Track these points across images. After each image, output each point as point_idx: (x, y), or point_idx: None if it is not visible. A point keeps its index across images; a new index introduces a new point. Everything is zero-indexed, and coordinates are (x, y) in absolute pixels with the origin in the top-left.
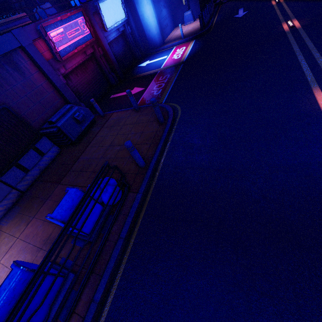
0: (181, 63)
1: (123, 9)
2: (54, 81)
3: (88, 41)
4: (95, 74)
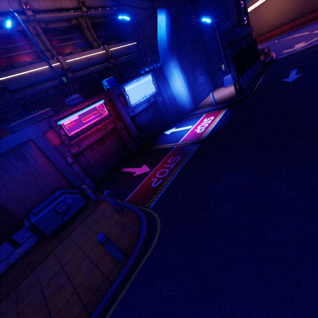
0: (199, 142)
1: (153, 85)
2: (56, 165)
3: (106, 120)
4: (113, 146)
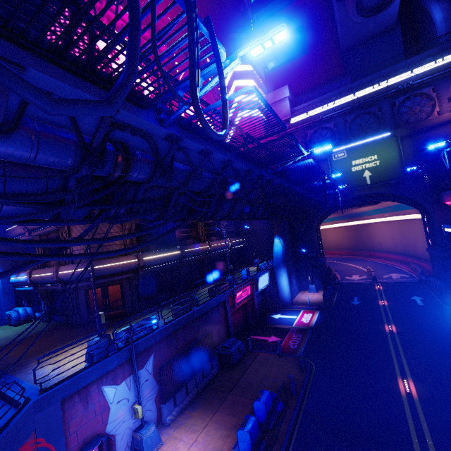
0: (310, 328)
1: (268, 279)
2: (229, 320)
3: (249, 297)
4: (242, 316)
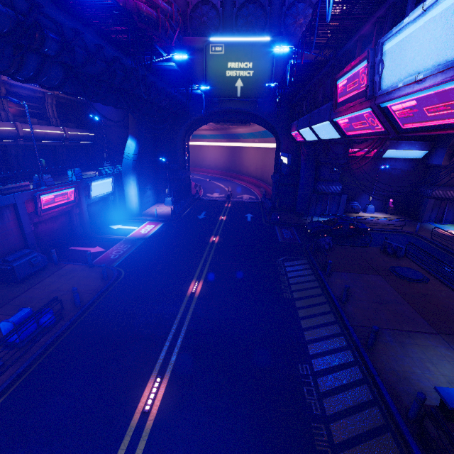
0: (144, 239)
1: (111, 186)
2: (25, 229)
3: (71, 204)
4: (63, 225)
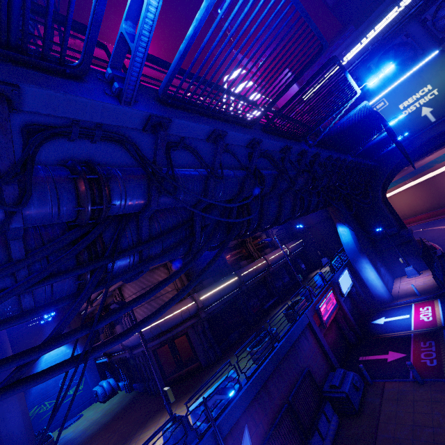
0: (440, 328)
1: (349, 277)
2: (324, 345)
3: (336, 308)
4: (337, 333)
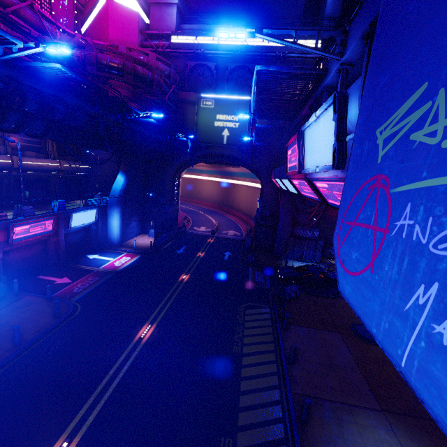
0: (114, 272)
1: (95, 216)
2: None
3: (47, 234)
4: (37, 253)
